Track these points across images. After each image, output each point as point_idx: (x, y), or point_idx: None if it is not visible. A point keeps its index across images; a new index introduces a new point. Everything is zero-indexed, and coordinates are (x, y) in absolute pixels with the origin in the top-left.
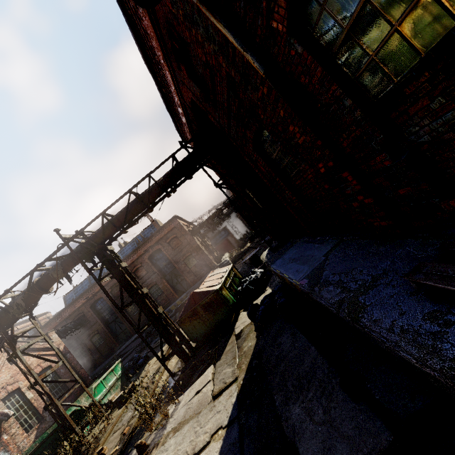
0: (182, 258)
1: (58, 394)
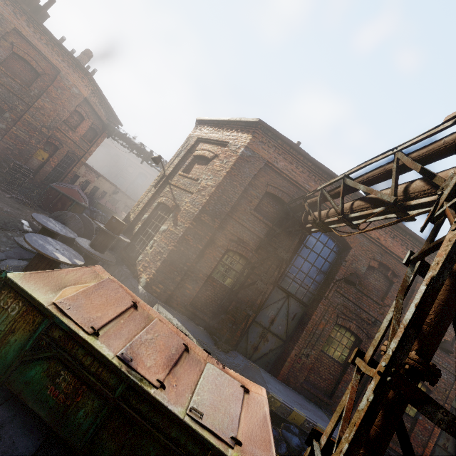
0: None
1: None
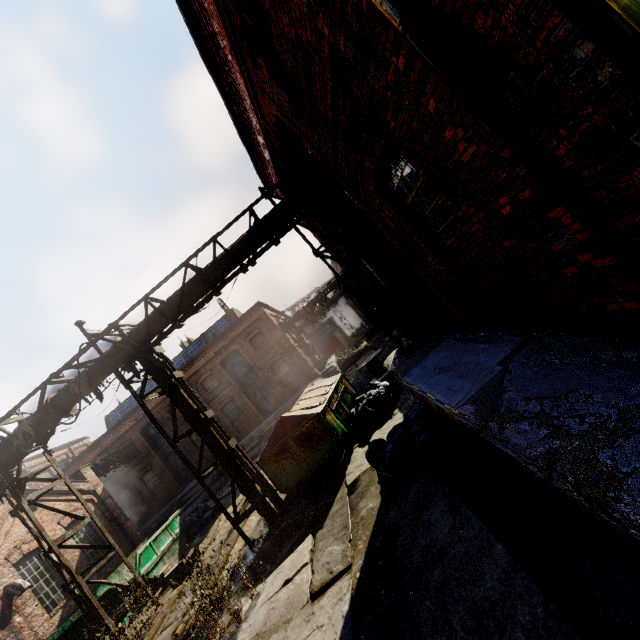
0: (269, 363)
1: (94, 557)
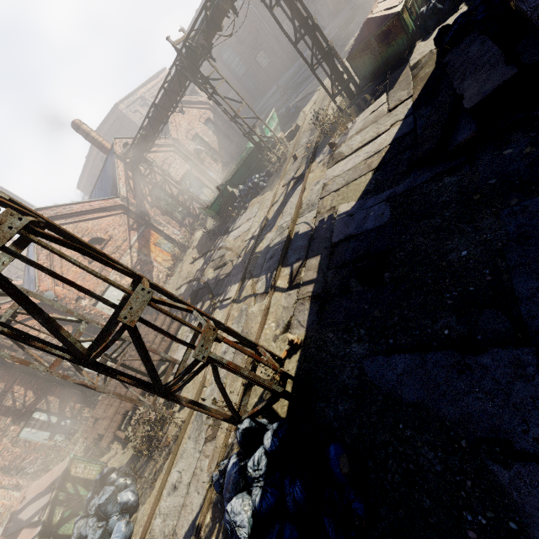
0: None
1: (224, 141)
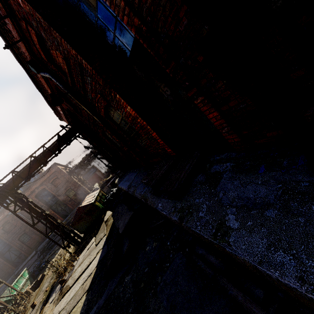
0: (63, 192)
1: None
